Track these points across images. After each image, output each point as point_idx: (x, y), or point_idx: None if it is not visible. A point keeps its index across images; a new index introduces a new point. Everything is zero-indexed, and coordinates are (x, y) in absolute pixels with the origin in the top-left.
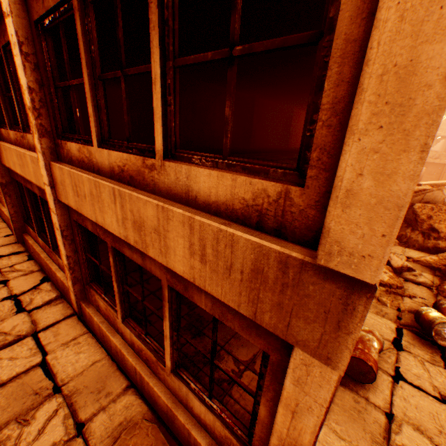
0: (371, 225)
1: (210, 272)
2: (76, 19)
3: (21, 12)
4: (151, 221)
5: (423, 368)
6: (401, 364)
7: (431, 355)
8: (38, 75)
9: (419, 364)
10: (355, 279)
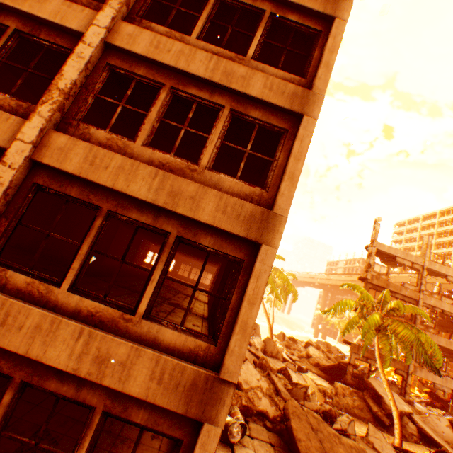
0: (237, 361)
1: (163, 389)
2: (98, 218)
3: (25, 171)
4: (120, 356)
5: None
6: None
7: (228, 452)
8: (5, 208)
9: None
10: (231, 381)
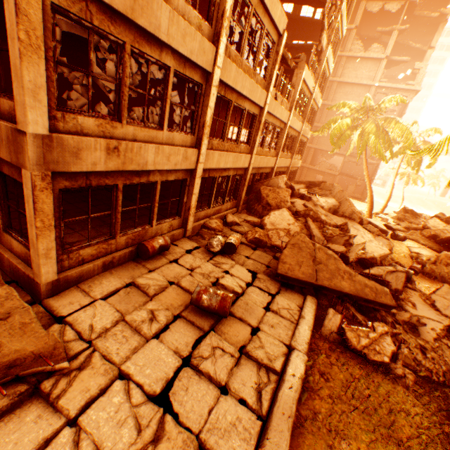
0: (22, 111)
1: None
2: None
3: None
4: None
5: (193, 260)
6: (182, 258)
7: (206, 256)
8: None
9: (193, 258)
10: (24, 132)
